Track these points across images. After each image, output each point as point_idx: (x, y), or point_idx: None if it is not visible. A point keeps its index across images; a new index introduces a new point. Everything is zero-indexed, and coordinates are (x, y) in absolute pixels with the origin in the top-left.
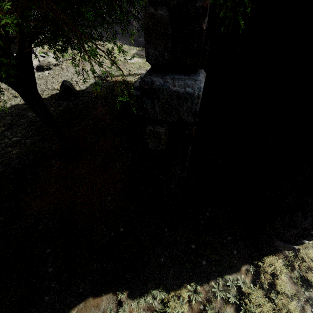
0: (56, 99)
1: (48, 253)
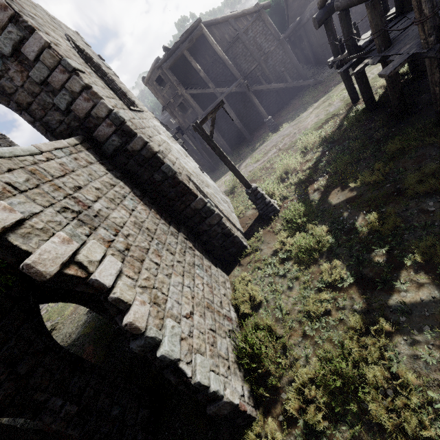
0: None
1: None
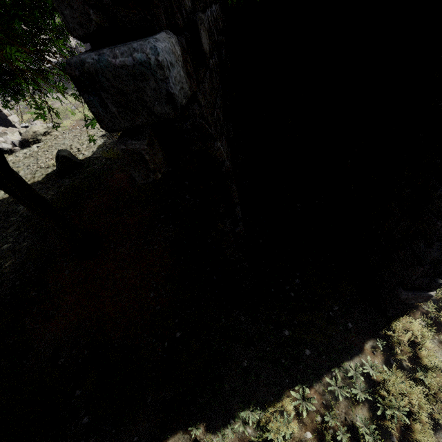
0: (54, 178)
1: (77, 395)
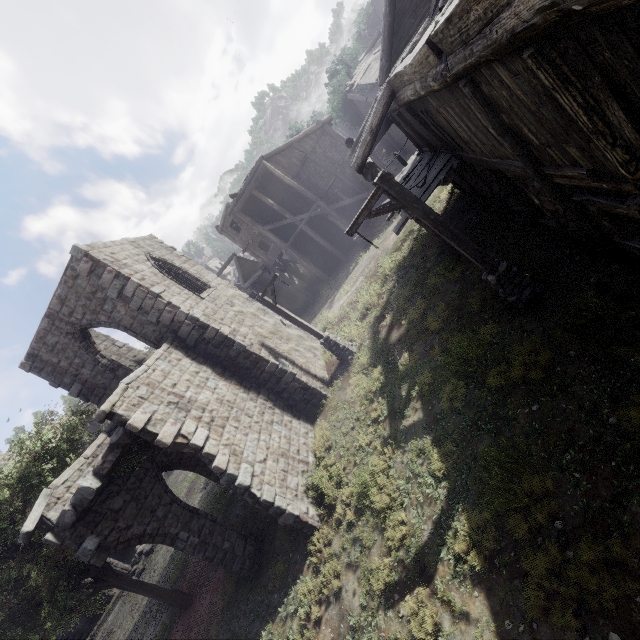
0: (175, 554)
1: None
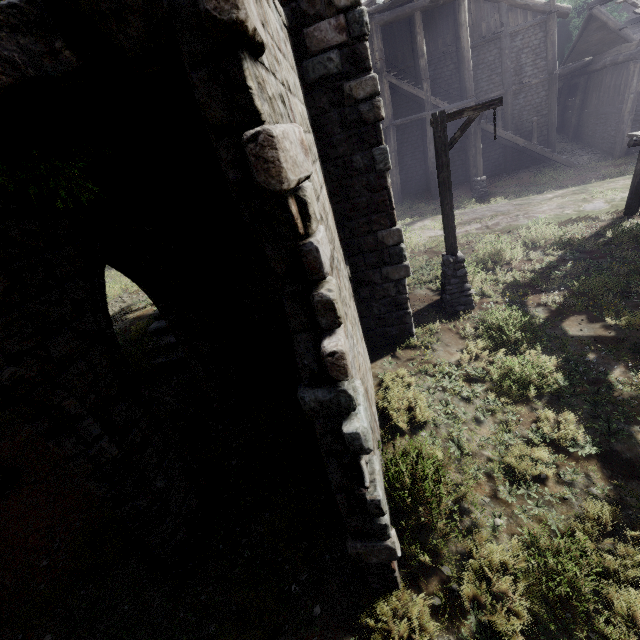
0: None
1: None
